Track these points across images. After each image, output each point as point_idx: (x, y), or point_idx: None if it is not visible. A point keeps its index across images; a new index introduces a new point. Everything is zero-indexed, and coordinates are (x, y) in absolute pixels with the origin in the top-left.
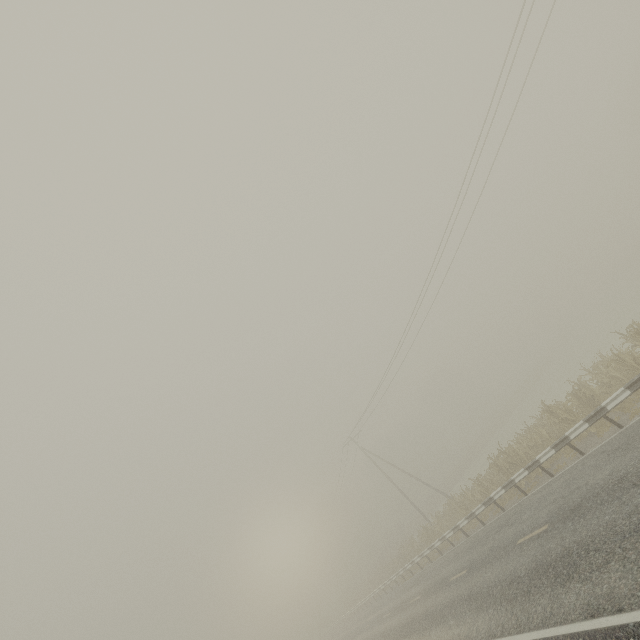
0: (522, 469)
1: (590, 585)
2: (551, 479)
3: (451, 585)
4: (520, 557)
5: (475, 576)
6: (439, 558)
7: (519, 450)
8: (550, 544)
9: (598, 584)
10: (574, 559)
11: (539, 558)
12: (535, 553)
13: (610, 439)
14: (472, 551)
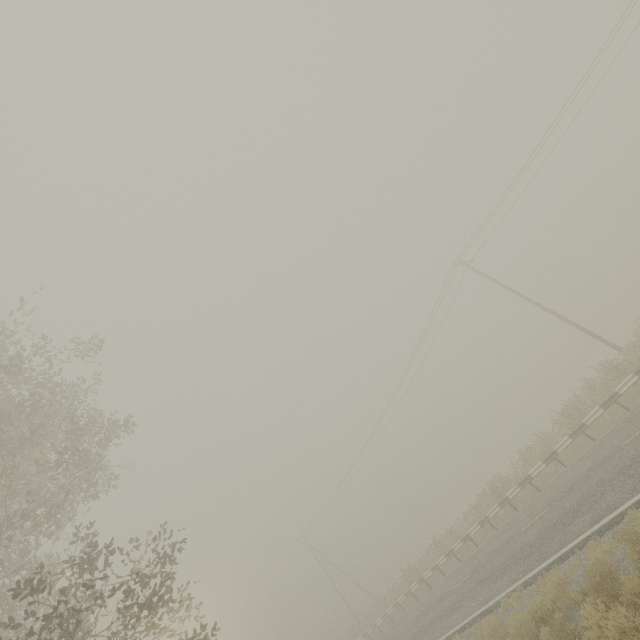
0: (415, 582)
1: None
2: (429, 591)
3: None
4: (400, 639)
5: None
6: None
7: (419, 567)
8: (412, 630)
9: None
10: (415, 636)
11: (406, 638)
12: (405, 636)
13: (454, 569)
14: None
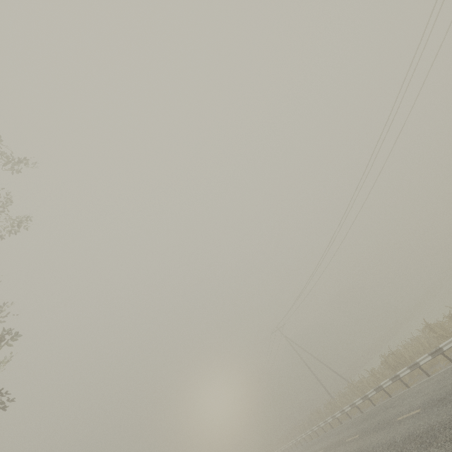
0: (405, 367)
1: (443, 450)
2: (428, 378)
3: (346, 444)
4: (398, 429)
5: (364, 439)
6: (339, 426)
7: (405, 353)
8: (420, 422)
9: (448, 450)
10: (435, 433)
11: (411, 430)
12: (409, 427)
13: None
14: (364, 422)
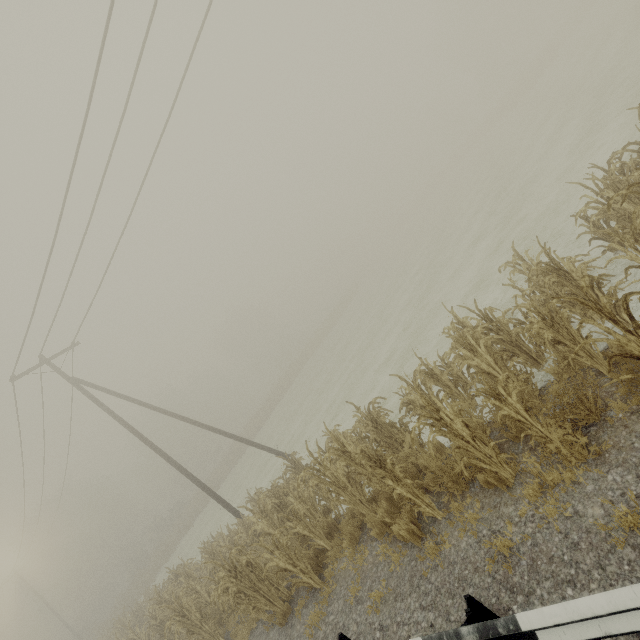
0: None
1: None
2: None
3: None
4: None
5: None
6: None
7: None
8: None
9: None
10: None
11: None
12: None
13: None
14: None
